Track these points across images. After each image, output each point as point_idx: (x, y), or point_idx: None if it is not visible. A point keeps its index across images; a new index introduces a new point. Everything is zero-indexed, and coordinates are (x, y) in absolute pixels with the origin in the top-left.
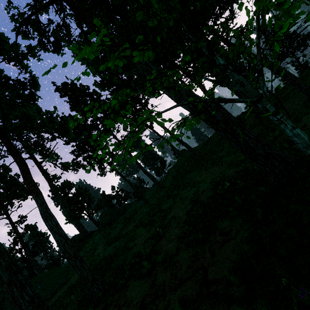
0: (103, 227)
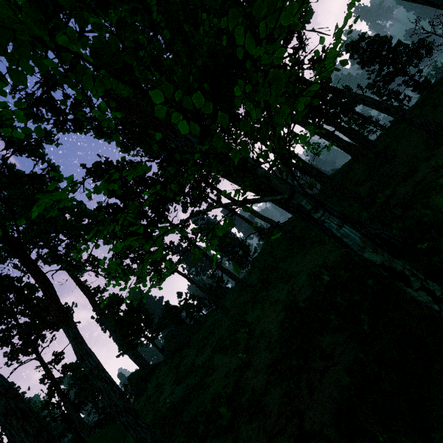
0: (170, 356)
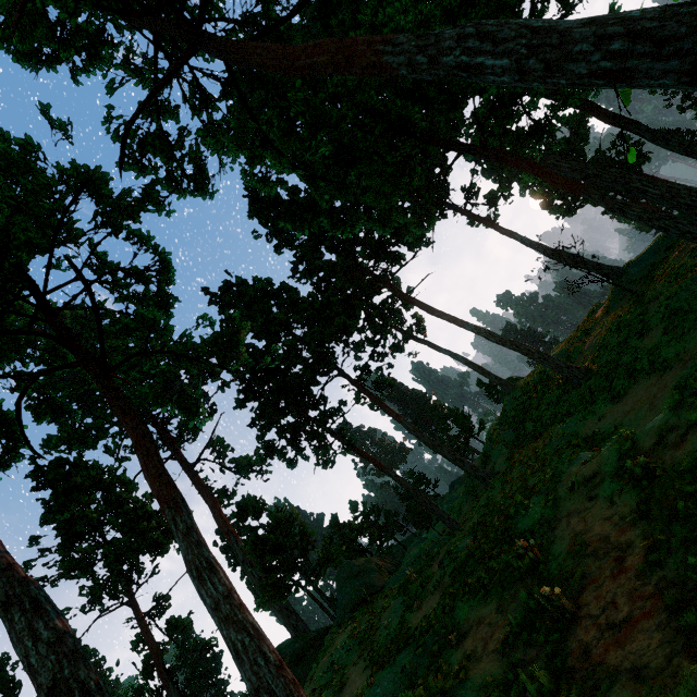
0: (349, 613)
